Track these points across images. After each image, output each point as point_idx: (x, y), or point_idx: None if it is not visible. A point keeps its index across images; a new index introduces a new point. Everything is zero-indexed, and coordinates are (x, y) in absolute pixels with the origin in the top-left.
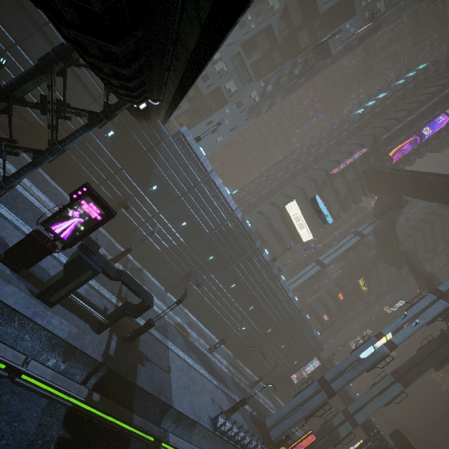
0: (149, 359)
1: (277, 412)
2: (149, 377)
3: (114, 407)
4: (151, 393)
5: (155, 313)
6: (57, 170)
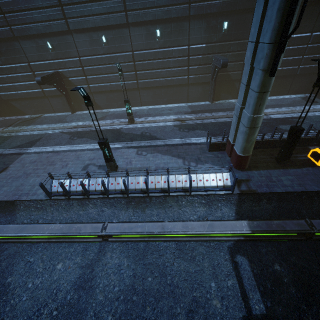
0: None
1: (234, 114)
2: None
3: None
4: None
5: (28, 136)
6: None
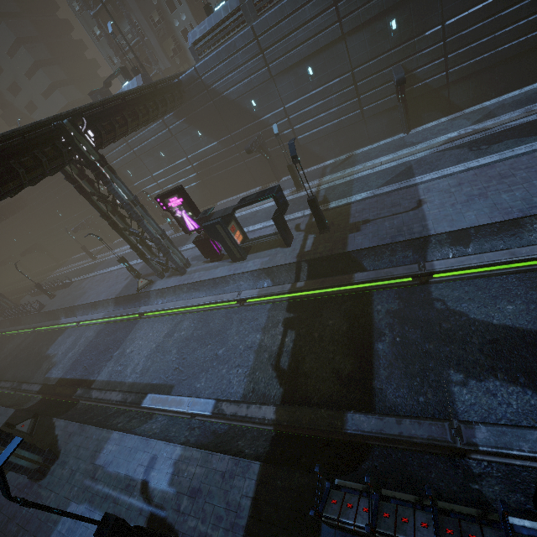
0: (369, 221)
1: None
2: (370, 235)
3: (323, 281)
4: (377, 245)
5: (381, 173)
6: (231, 189)
